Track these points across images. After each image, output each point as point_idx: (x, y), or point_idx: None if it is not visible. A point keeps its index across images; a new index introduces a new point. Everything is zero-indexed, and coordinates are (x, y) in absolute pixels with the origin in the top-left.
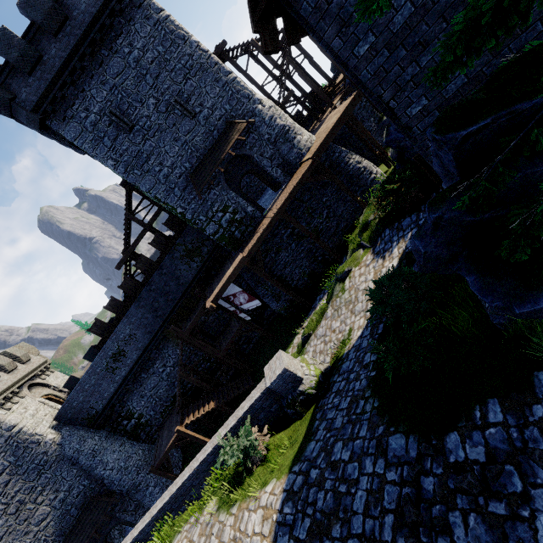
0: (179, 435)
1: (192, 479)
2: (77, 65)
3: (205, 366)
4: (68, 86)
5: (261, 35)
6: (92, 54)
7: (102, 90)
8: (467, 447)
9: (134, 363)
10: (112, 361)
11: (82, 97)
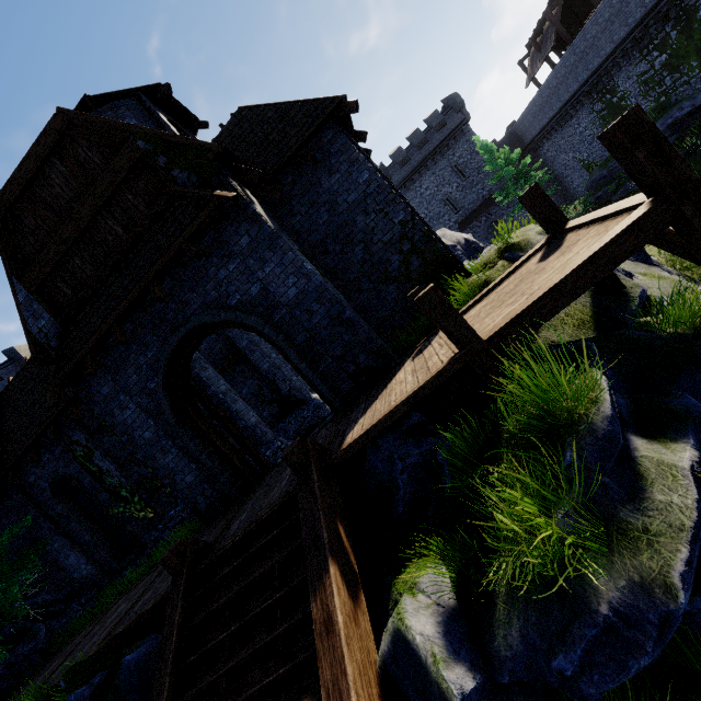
0: None
1: None
2: None
3: None
4: None
5: None
6: None
7: None
8: None
9: None
10: None
11: None
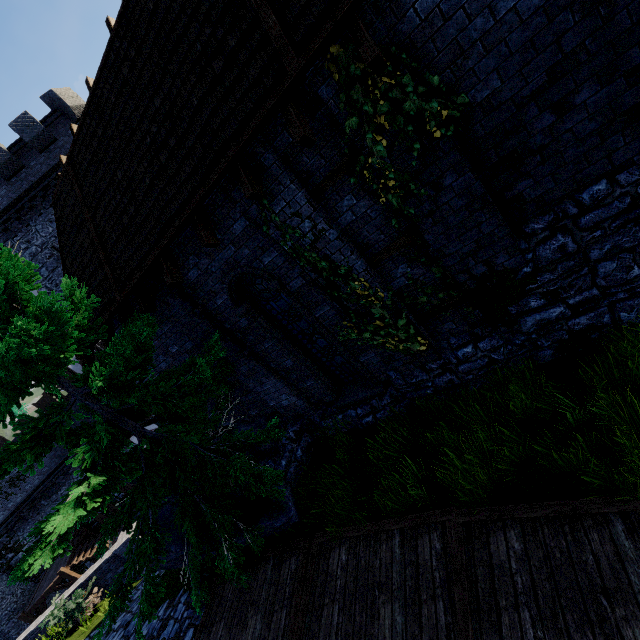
0: (62, 577)
1: (35, 634)
2: (26, 205)
3: (119, 494)
4: (13, 220)
5: (82, 361)
6: (44, 197)
7: (48, 226)
8: (145, 629)
9: (34, 489)
10: (8, 486)
11: (26, 230)
